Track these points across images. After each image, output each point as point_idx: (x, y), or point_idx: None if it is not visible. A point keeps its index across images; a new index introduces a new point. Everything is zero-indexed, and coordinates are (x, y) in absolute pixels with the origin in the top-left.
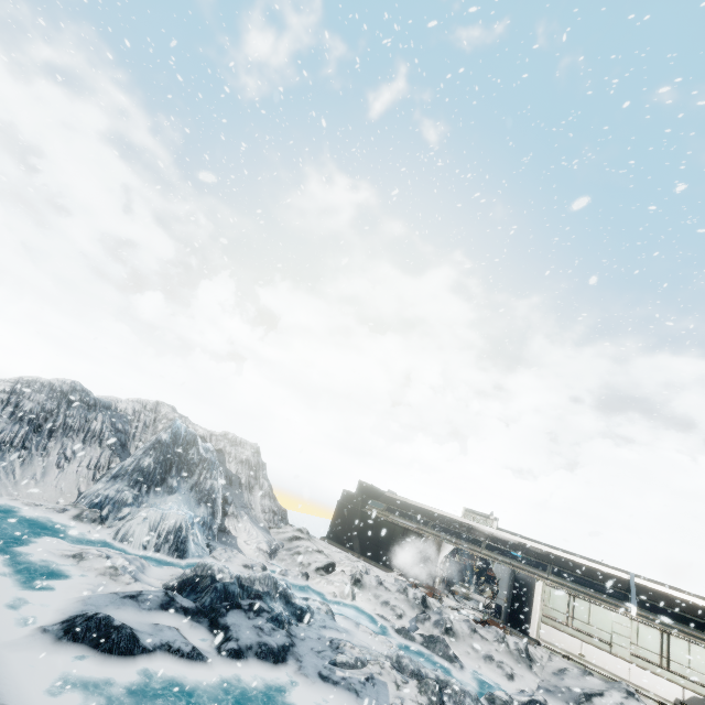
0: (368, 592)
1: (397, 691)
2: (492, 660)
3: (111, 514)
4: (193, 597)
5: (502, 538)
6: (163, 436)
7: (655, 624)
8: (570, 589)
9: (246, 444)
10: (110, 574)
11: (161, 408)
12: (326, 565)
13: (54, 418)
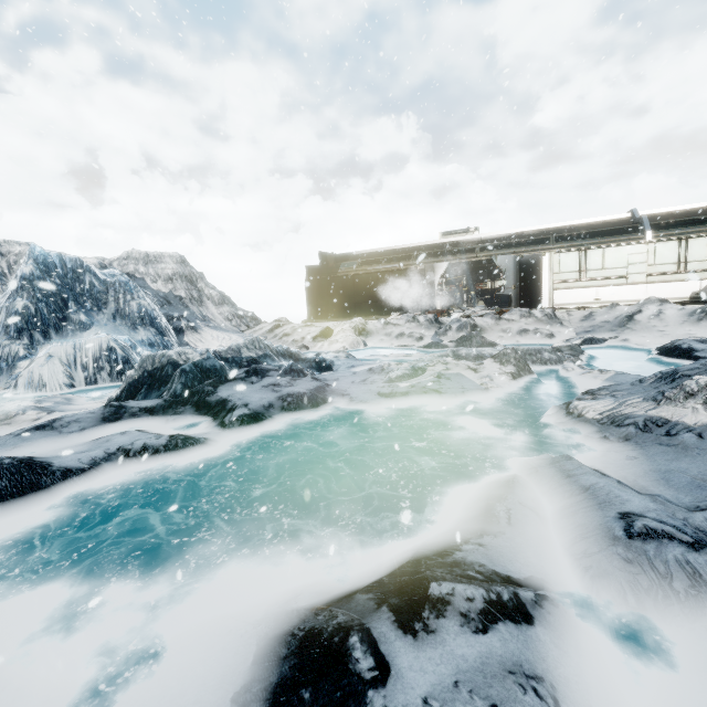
0: (377, 335)
1: (476, 374)
2: (528, 331)
3: (2, 376)
4: (155, 395)
5: (492, 237)
6: (24, 270)
7: (672, 237)
8: (579, 247)
9: (163, 257)
10: None
11: (8, 248)
12: (322, 332)
13: None
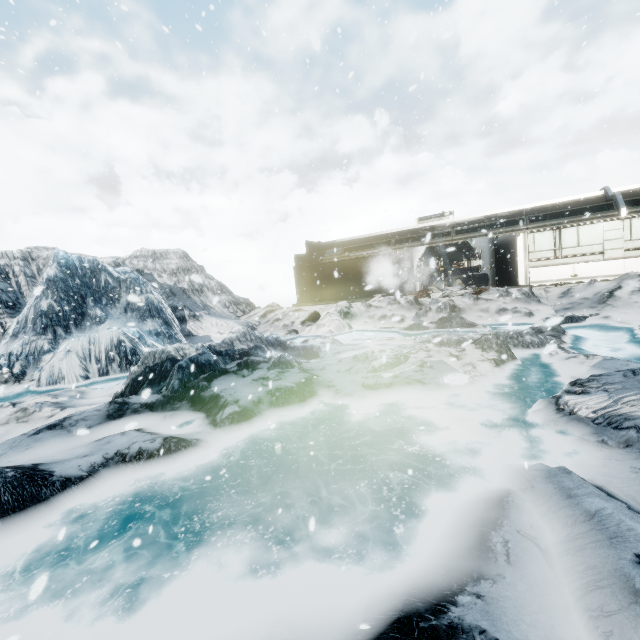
0: (361, 318)
1: (459, 361)
2: (506, 310)
3: (29, 369)
4: (156, 390)
5: (467, 221)
6: (49, 273)
7: None
8: (553, 226)
9: (168, 254)
10: (16, 419)
11: (37, 253)
12: (310, 316)
13: None
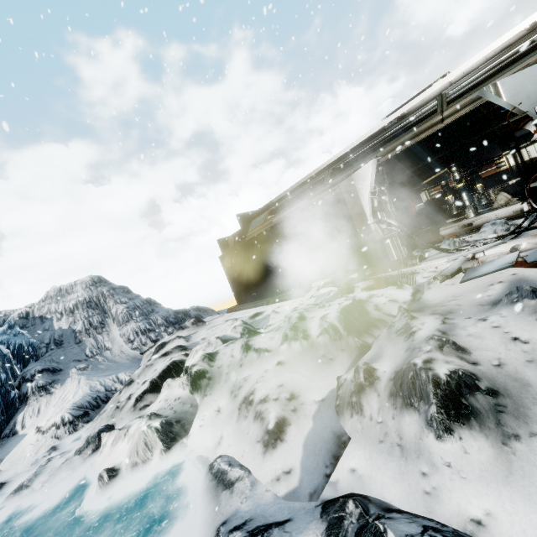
0: (222, 387)
1: None
2: None
3: None
4: None
5: (478, 64)
6: None
7: None
8: None
9: (74, 286)
10: None
11: None
12: (156, 380)
13: None
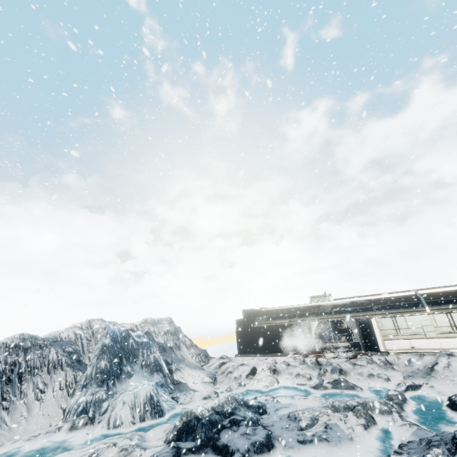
0: (284, 374)
1: (345, 424)
2: (373, 375)
3: (96, 413)
4: (190, 438)
5: (340, 303)
6: (106, 341)
7: (441, 310)
8: (390, 314)
9: (162, 320)
10: (124, 455)
11: (93, 323)
12: (251, 371)
13: (18, 367)
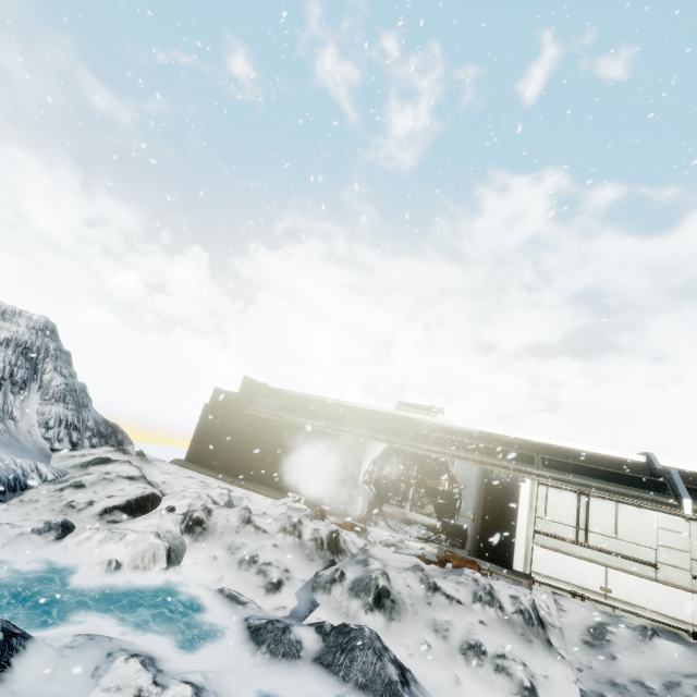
0: (216, 541)
1: None
2: (483, 655)
3: None
4: None
5: (456, 428)
6: None
7: None
8: (577, 487)
9: (18, 316)
10: None
11: None
12: (132, 501)
13: None
